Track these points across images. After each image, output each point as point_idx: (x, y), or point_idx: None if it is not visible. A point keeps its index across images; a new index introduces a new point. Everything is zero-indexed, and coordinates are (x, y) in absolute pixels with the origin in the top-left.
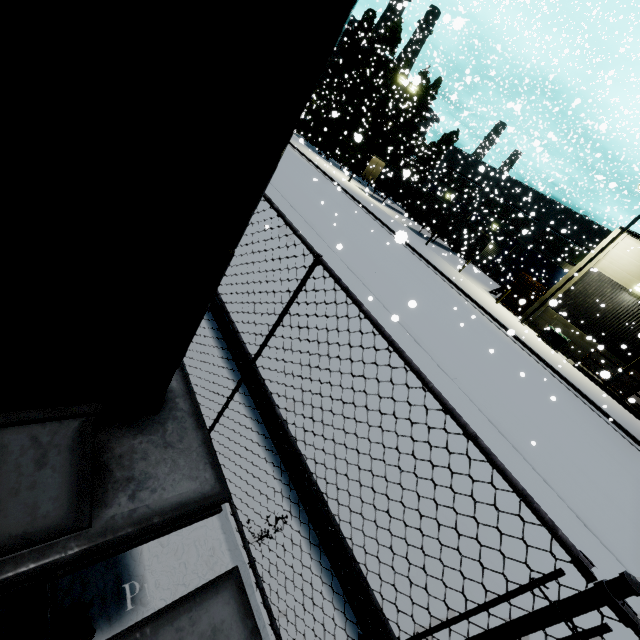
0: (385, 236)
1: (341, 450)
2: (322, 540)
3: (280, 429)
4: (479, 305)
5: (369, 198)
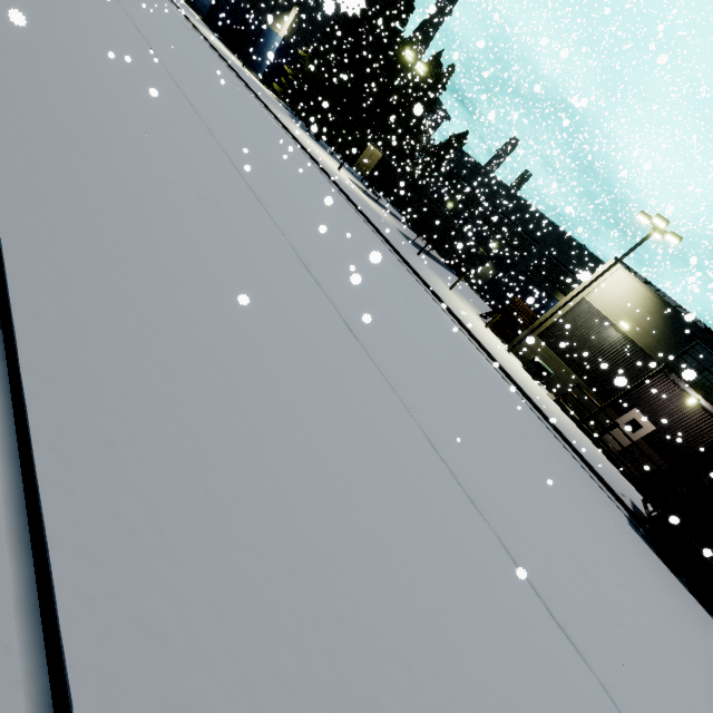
0: (369, 236)
1: (165, 519)
2: (55, 705)
3: (35, 484)
4: (465, 327)
5: (360, 193)
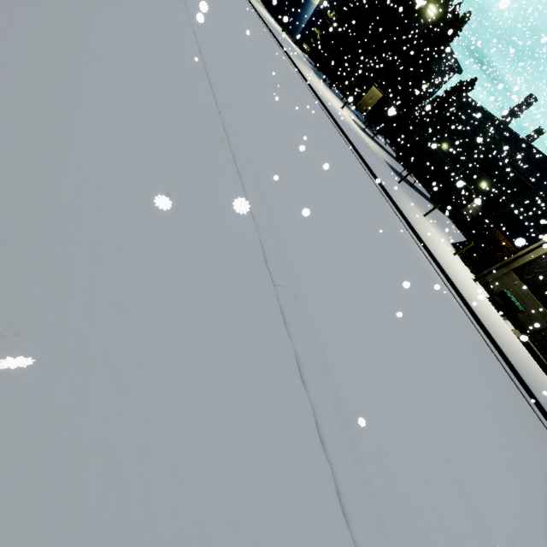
0: (345, 154)
1: None
2: None
3: None
4: (425, 246)
5: (357, 128)
